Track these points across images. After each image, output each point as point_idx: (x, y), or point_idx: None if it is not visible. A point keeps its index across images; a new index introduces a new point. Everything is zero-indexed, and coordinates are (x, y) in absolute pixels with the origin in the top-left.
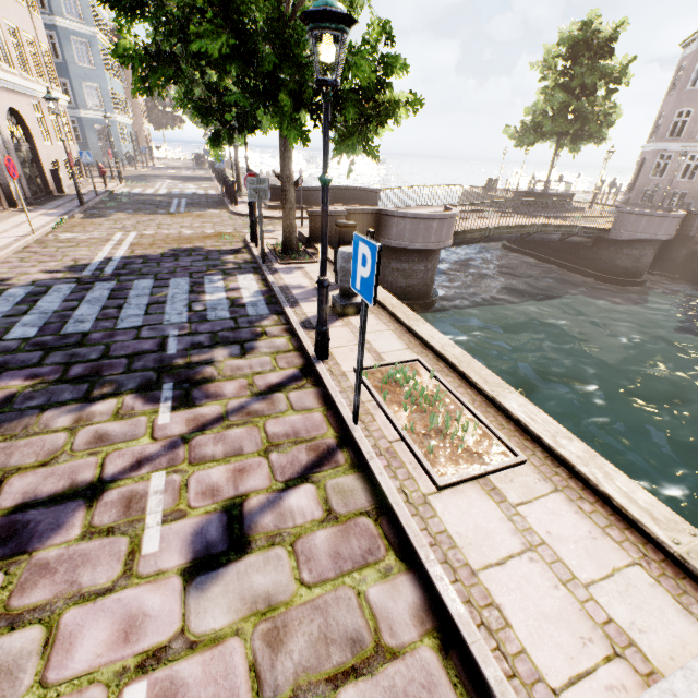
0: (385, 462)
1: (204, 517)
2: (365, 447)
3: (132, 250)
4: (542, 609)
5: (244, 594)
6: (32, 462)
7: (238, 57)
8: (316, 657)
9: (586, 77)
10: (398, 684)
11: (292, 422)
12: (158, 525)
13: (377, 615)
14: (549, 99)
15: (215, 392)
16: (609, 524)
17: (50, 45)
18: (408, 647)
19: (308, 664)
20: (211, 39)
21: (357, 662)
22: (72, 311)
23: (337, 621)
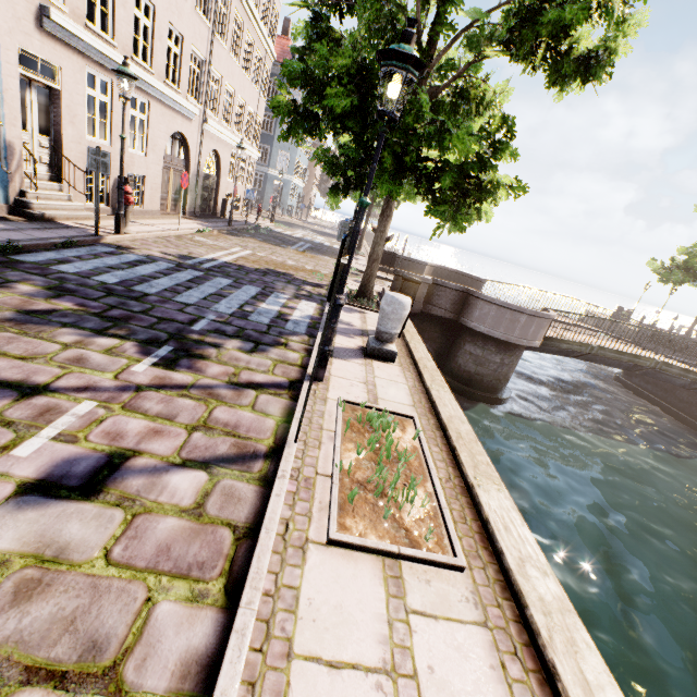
0: (293, 488)
1: (88, 451)
2: (285, 465)
3: (237, 260)
4: None
5: (47, 533)
6: (17, 354)
7: (359, 118)
8: (43, 635)
9: None
10: None
11: (242, 417)
12: (47, 438)
13: (145, 635)
14: None
15: (200, 367)
16: None
17: (269, 123)
18: (142, 693)
19: (27, 637)
20: (339, 100)
21: (74, 670)
22: (154, 279)
23: (100, 613)
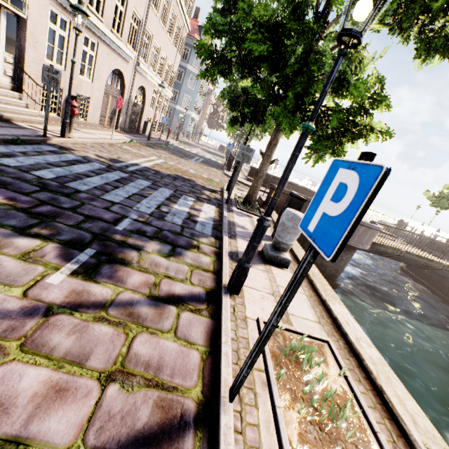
0: None
1: None
2: None
3: (154, 166)
4: None
5: None
6: None
7: (270, 62)
8: None
9: None
10: None
11: (164, 350)
12: None
13: None
14: None
15: (120, 275)
16: None
17: (180, 75)
18: None
19: None
20: (257, 45)
21: None
22: (87, 177)
23: None
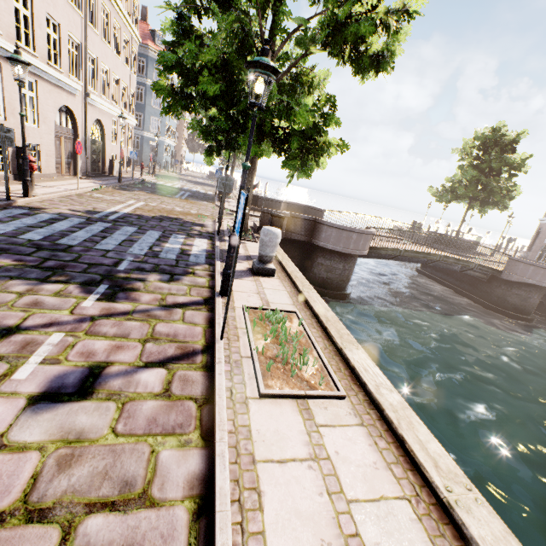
0: (229, 368)
1: (72, 368)
2: (219, 354)
3: (135, 210)
4: (298, 506)
5: (65, 425)
6: None
7: (226, 98)
8: (89, 485)
9: (493, 163)
10: (142, 527)
11: (177, 328)
12: (36, 363)
13: (158, 471)
14: (463, 173)
15: (134, 297)
16: (396, 461)
17: (139, 93)
18: (168, 502)
19: (79, 488)
20: (210, 86)
21: (119, 499)
22: (72, 232)
23: (123, 465)
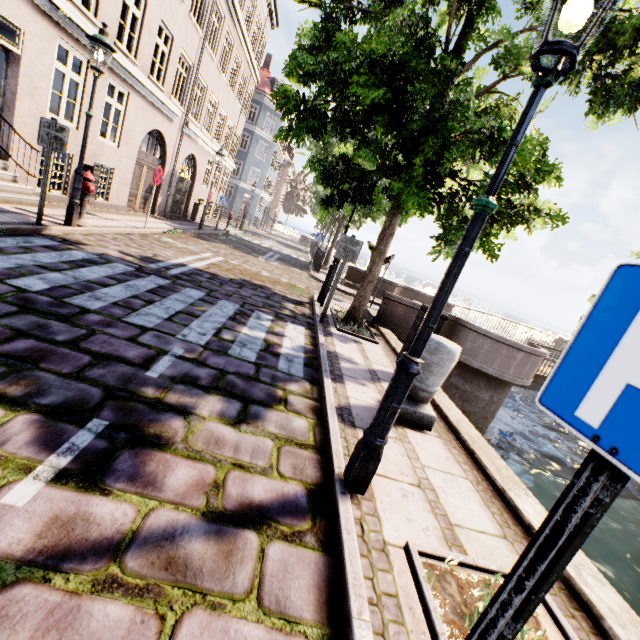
0: None
1: None
2: None
3: (209, 266)
4: None
5: None
6: None
7: (386, 116)
8: None
9: None
10: None
11: None
12: None
13: None
14: None
15: (152, 472)
16: None
17: (244, 141)
18: None
19: None
20: (368, 90)
21: None
22: (102, 286)
23: None
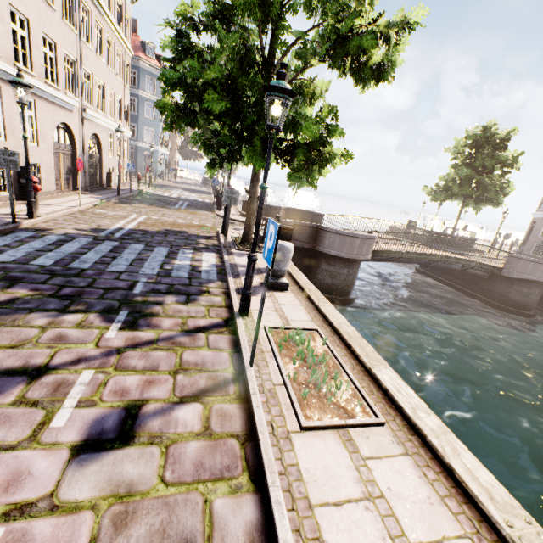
0: (264, 399)
1: (108, 409)
2: (252, 384)
3: (139, 225)
4: None
5: (113, 477)
6: (6, 344)
7: (231, 114)
8: None
9: (485, 161)
10: None
11: (204, 355)
12: (72, 407)
13: (215, 524)
14: (457, 172)
15: (155, 323)
16: (449, 494)
17: (132, 104)
18: None
19: None
20: (216, 103)
21: None
22: (82, 254)
23: (179, 519)
